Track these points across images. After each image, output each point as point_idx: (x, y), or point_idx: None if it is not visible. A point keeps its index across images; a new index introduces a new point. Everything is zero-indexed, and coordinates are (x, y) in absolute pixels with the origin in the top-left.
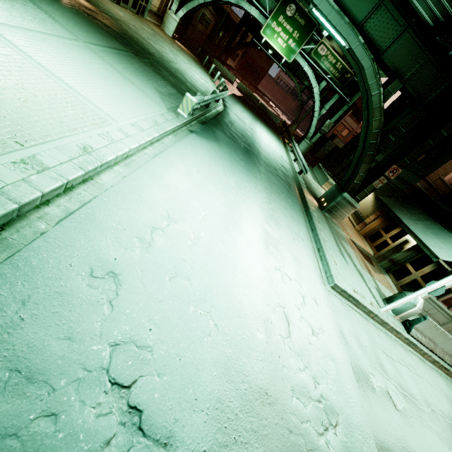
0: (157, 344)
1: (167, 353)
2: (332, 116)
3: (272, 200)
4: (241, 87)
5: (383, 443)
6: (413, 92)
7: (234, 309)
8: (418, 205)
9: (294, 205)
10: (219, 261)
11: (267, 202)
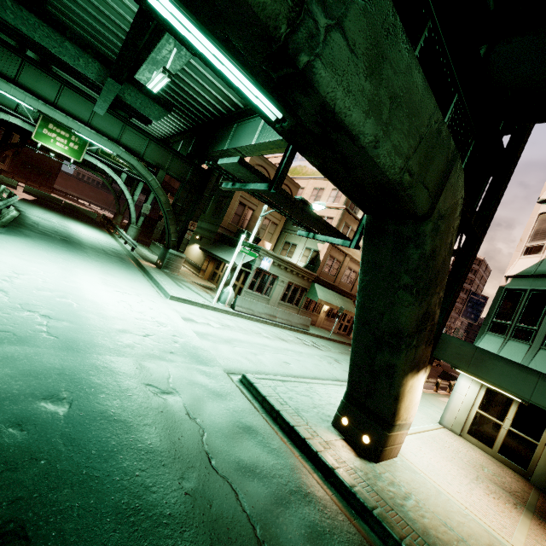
0: (44, 305)
1: (51, 307)
2: (147, 200)
3: (105, 266)
4: (30, 191)
5: (199, 331)
6: (176, 175)
7: (88, 300)
8: (225, 243)
9: (130, 268)
10: (68, 288)
11: (100, 267)
